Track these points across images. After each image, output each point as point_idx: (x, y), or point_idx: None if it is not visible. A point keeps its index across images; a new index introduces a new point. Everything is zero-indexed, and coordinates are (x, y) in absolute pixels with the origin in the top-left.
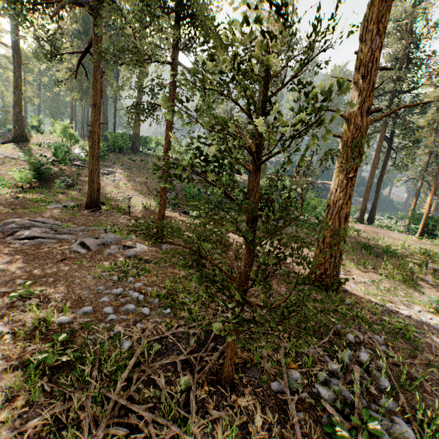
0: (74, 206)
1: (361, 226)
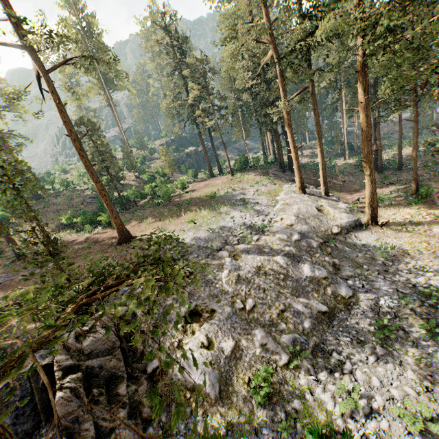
0: (11, 263)
1: (205, 182)
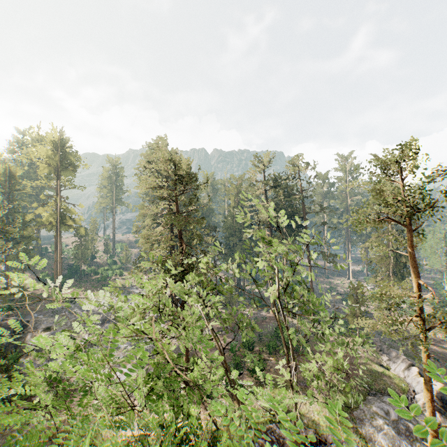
0: None
1: None
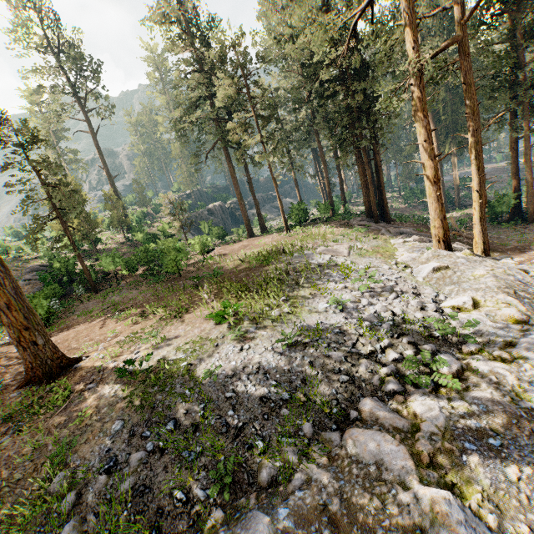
0: None
1: (242, 243)
